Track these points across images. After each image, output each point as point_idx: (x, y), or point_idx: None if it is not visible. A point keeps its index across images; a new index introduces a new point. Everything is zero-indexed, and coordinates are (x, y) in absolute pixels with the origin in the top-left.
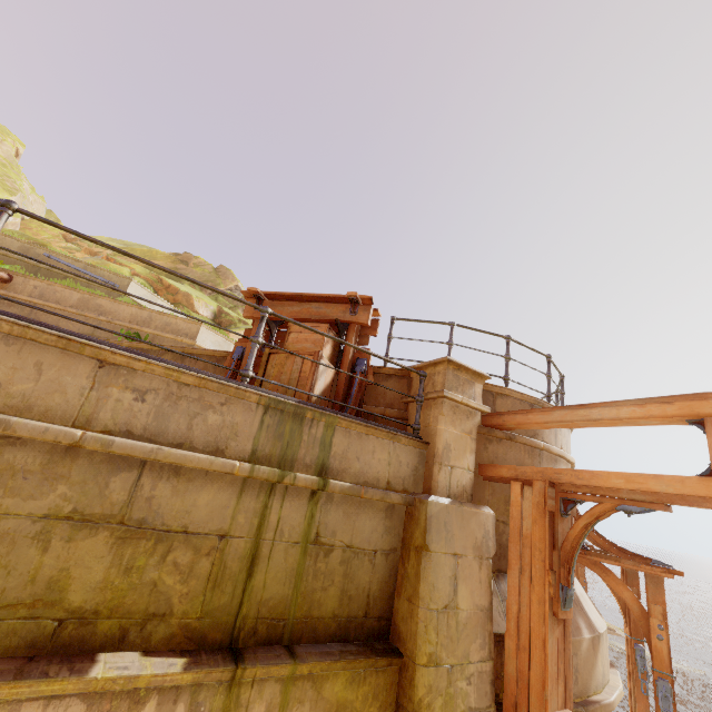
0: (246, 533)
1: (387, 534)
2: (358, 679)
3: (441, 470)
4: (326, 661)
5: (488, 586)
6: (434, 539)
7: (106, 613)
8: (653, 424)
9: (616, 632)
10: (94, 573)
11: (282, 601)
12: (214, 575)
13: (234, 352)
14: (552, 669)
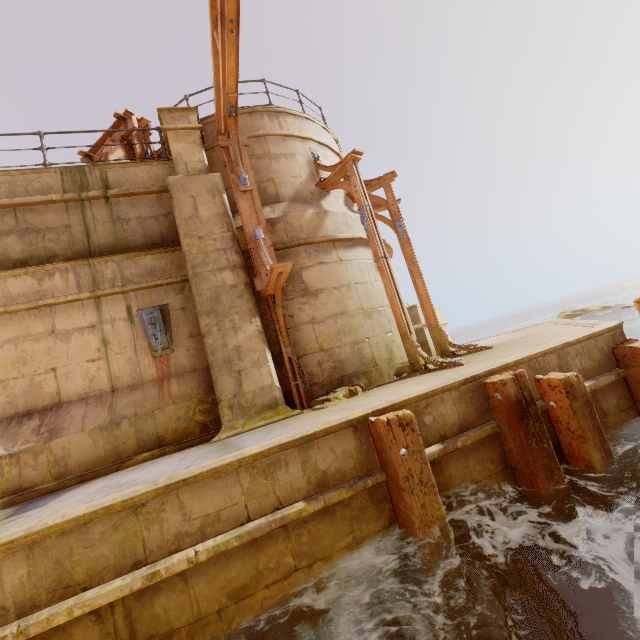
0: (78, 223)
1: (163, 208)
2: (159, 258)
3: (178, 166)
4: (134, 252)
5: (222, 205)
6: (175, 193)
7: (30, 259)
8: None
9: (610, 307)
10: (17, 248)
11: (111, 244)
12: (71, 240)
13: None
14: (245, 213)
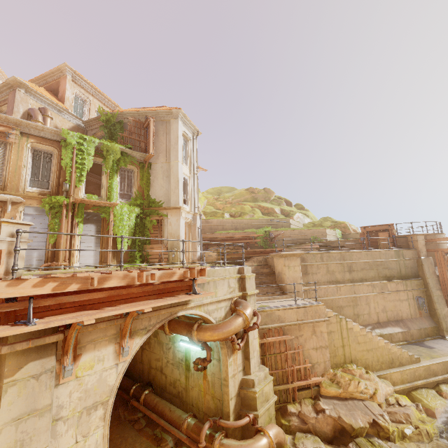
0: (398, 267)
1: (414, 264)
2: (418, 281)
3: (420, 253)
4: (414, 279)
5: (434, 268)
6: (423, 263)
7: (390, 277)
8: None
9: None
10: (388, 273)
11: (405, 274)
12: (397, 272)
13: (360, 239)
14: (447, 276)
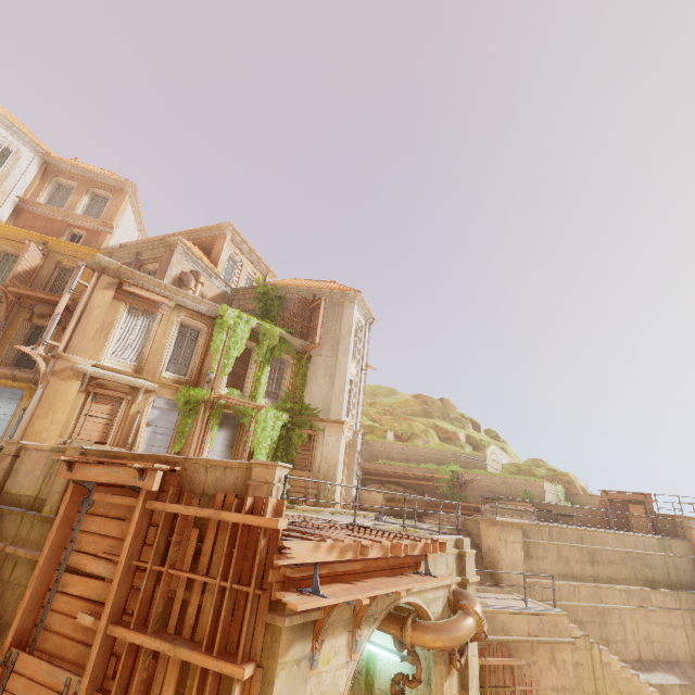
0: (665, 567)
1: (689, 566)
2: None
3: None
4: (691, 592)
5: None
6: None
7: (653, 581)
8: None
9: None
10: (649, 575)
11: (675, 581)
12: (663, 575)
13: (600, 509)
14: None
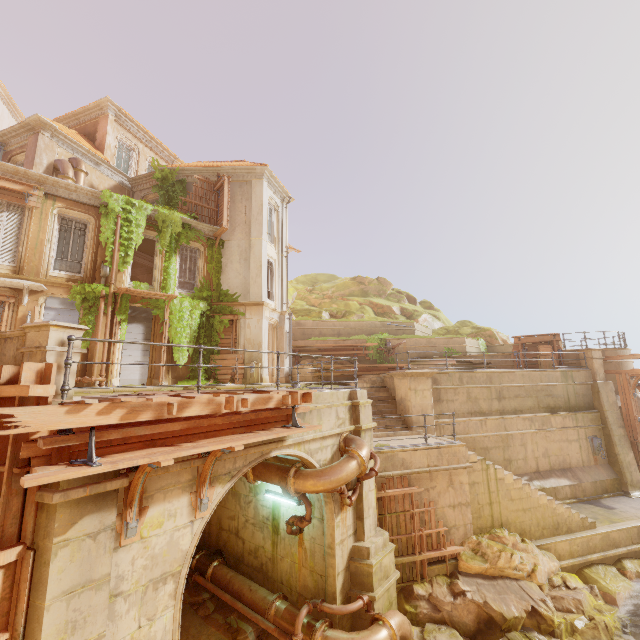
0: (566, 394)
1: (588, 391)
2: (592, 415)
3: (596, 375)
4: (587, 412)
5: (615, 397)
6: (600, 389)
7: (554, 407)
8: None
9: None
10: (551, 402)
11: (574, 404)
12: (564, 401)
13: (513, 353)
14: (633, 408)
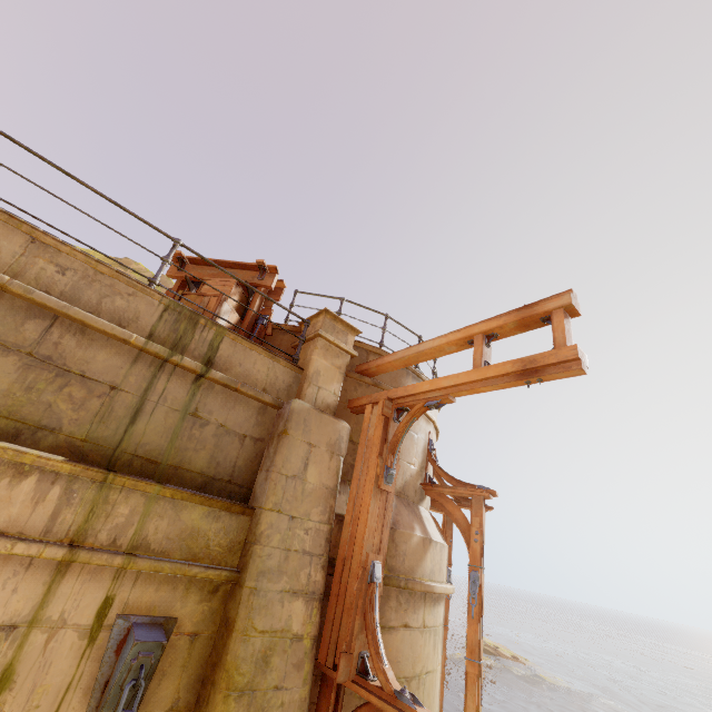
0: (134, 391)
1: (258, 426)
2: (214, 516)
3: (309, 386)
4: (187, 491)
5: (336, 474)
6: (293, 427)
7: (5, 414)
8: (454, 351)
9: (520, 660)
10: None
11: (157, 448)
12: (102, 413)
13: None
14: (371, 523)
